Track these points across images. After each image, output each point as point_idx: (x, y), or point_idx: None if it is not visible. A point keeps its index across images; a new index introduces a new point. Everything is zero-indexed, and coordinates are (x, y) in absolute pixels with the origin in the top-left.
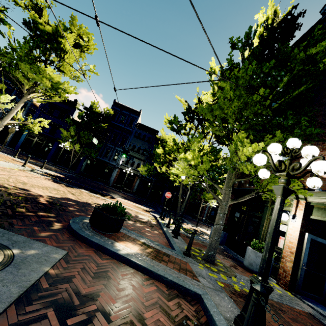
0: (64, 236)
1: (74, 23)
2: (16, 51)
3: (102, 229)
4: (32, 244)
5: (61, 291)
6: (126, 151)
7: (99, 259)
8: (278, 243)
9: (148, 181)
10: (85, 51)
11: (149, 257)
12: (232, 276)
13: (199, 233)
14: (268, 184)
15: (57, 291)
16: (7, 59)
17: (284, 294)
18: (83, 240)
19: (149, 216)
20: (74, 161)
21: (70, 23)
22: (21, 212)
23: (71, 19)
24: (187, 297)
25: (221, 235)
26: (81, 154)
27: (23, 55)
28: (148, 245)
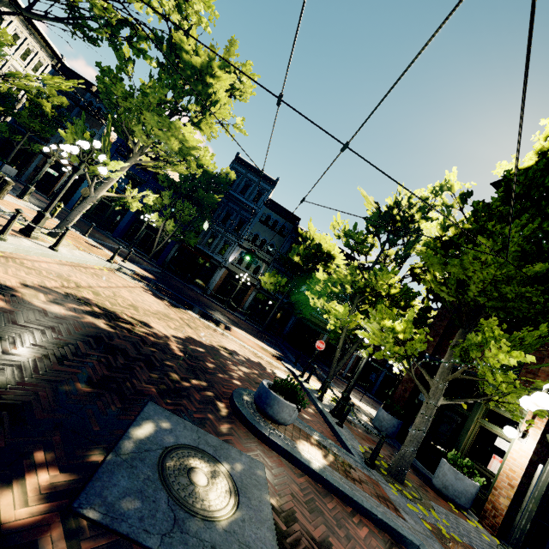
0: (241, 431)
1: (231, 50)
2: (146, 96)
3: (277, 420)
4: (229, 452)
5: (299, 536)
6: (251, 250)
7: (294, 476)
8: (489, 464)
9: (270, 298)
10: (237, 96)
11: (339, 474)
12: (430, 508)
13: (354, 408)
14: (509, 394)
15: (297, 536)
16: (129, 105)
17: (493, 542)
18: (264, 440)
19: (285, 370)
20: (160, 246)
21: (225, 50)
22: (178, 382)
23: (229, 44)
24: (401, 546)
25: (394, 424)
26: (173, 236)
27: (153, 102)
28: (325, 446)
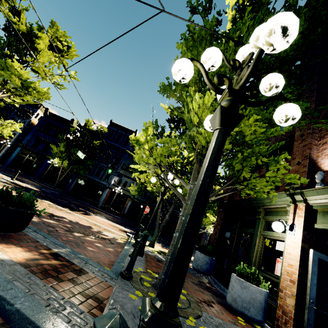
0: None
1: (54, 28)
2: None
3: None
4: None
5: None
6: (112, 165)
7: None
8: (275, 269)
9: (141, 203)
10: (66, 56)
11: (30, 270)
12: (191, 315)
13: None
14: (243, 170)
15: None
16: None
17: None
18: None
19: (122, 235)
20: (61, 178)
21: (50, 28)
22: None
23: (51, 24)
24: None
25: (207, 261)
26: (70, 171)
27: None
28: (61, 257)
